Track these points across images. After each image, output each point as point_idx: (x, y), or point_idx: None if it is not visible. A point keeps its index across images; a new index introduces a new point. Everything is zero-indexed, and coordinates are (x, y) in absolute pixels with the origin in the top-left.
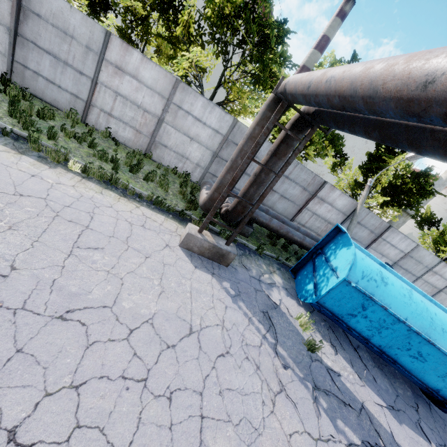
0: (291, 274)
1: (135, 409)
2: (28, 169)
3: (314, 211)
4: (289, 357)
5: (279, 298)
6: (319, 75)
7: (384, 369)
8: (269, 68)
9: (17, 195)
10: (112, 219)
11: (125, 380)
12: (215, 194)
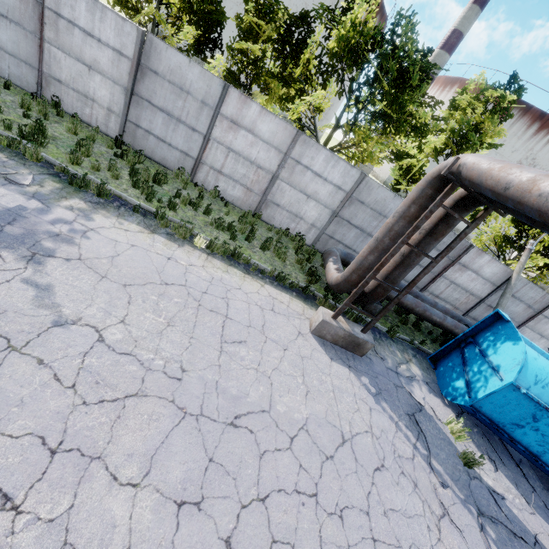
0: (430, 363)
1: (314, 527)
2: (163, 251)
3: (453, 279)
4: (445, 473)
5: (422, 396)
6: (524, 181)
7: None
8: (408, 111)
9: (163, 284)
10: (244, 304)
11: (299, 495)
12: (353, 276)
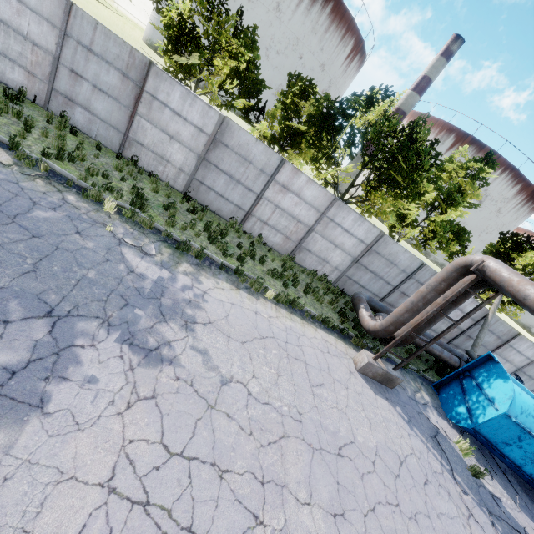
0: (434, 389)
1: (404, 528)
2: (250, 306)
3: None
4: (464, 483)
5: (436, 420)
6: None
7: (530, 494)
8: (419, 187)
9: (262, 338)
10: (311, 350)
11: (390, 505)
12: (391, 327)
